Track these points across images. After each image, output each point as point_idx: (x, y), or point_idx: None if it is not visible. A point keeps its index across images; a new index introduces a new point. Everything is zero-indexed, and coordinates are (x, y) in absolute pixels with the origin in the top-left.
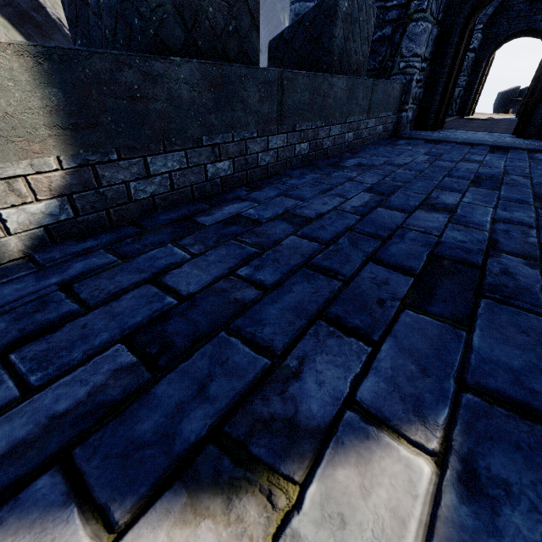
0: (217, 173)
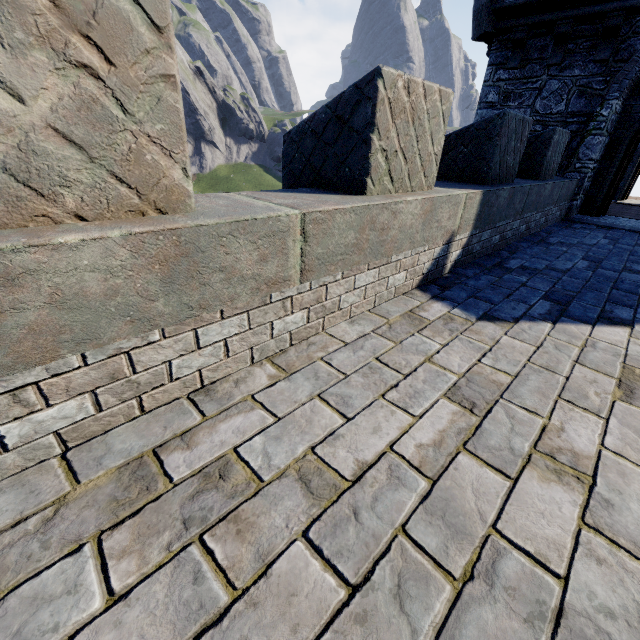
0: (493, 242)
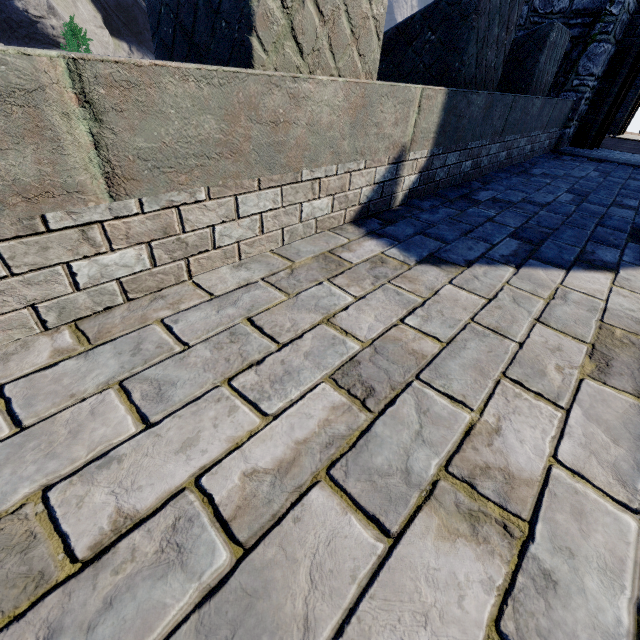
0: (464, 169)
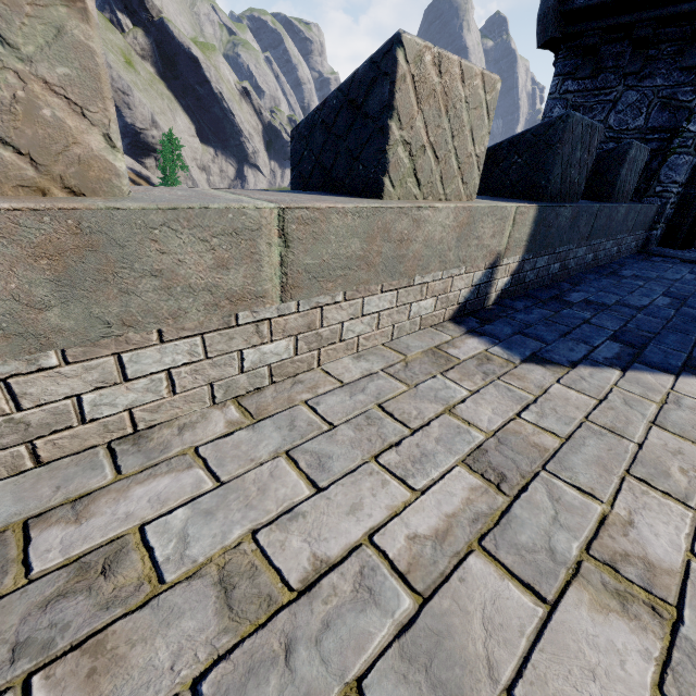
0: (552, 271)
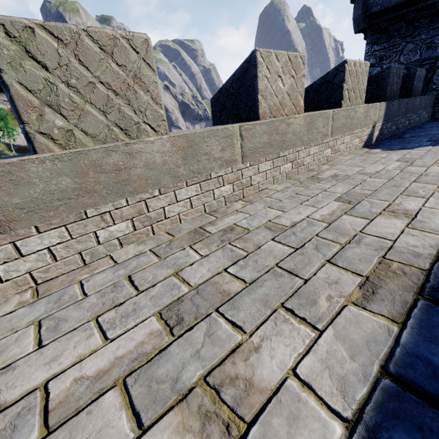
0: (392, 129)
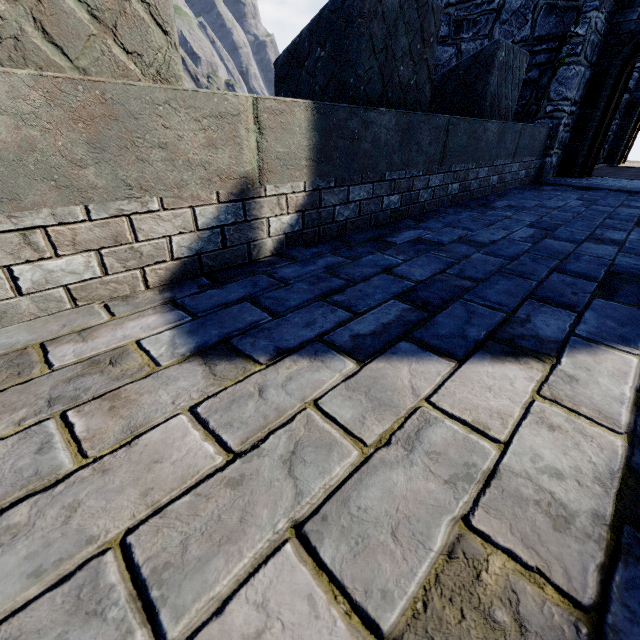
0: (389, 205)
